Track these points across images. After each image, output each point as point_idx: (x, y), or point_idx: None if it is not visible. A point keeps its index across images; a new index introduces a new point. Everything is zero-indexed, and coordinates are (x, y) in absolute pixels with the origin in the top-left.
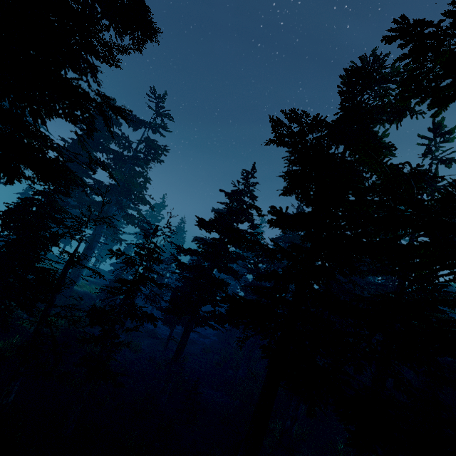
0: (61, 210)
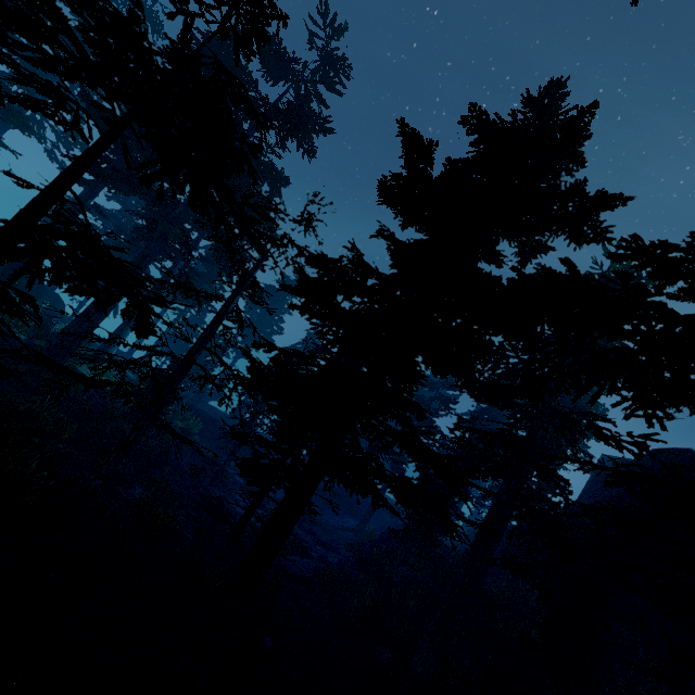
0: None
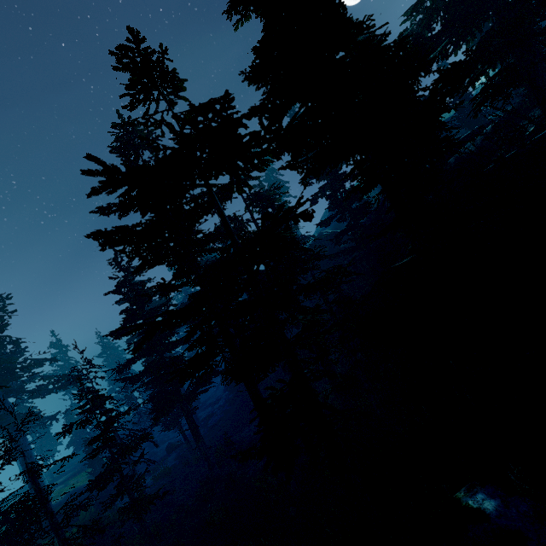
0: None
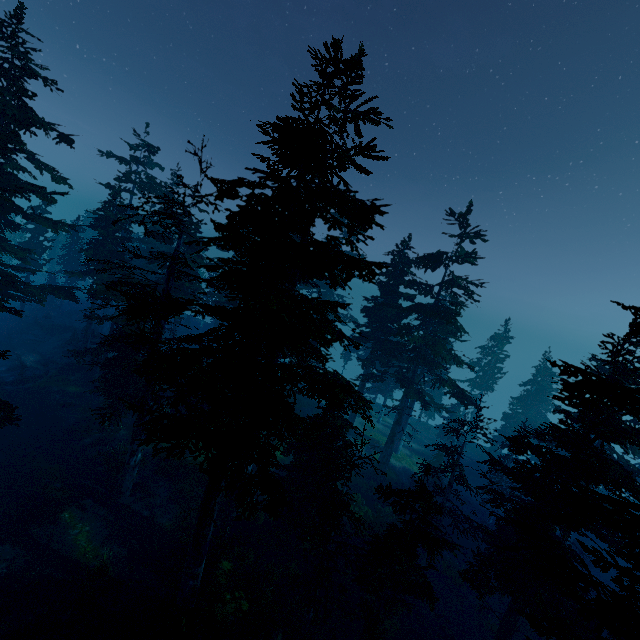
0: (344, 423)
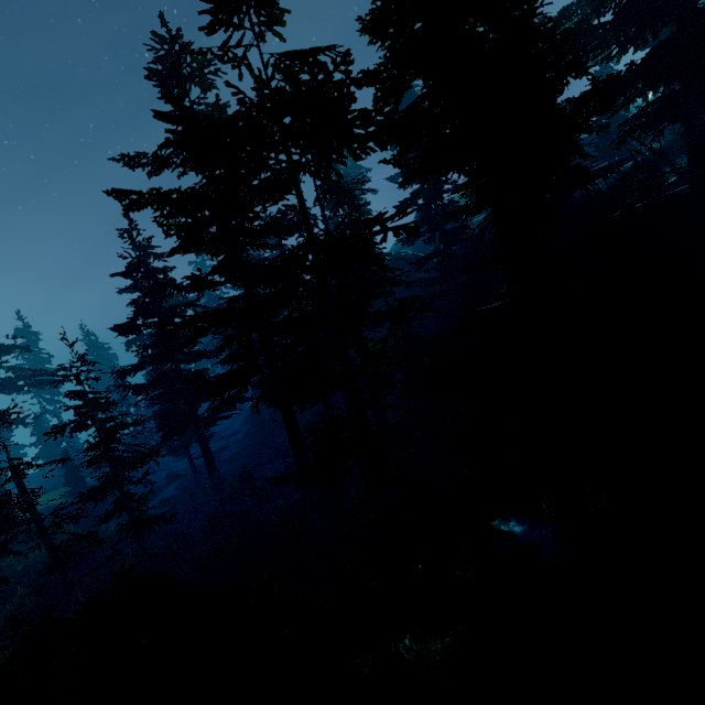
0: None
